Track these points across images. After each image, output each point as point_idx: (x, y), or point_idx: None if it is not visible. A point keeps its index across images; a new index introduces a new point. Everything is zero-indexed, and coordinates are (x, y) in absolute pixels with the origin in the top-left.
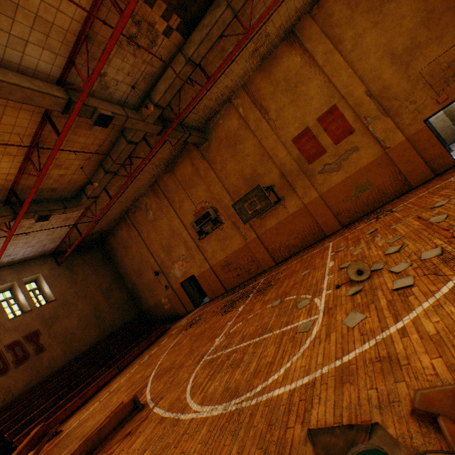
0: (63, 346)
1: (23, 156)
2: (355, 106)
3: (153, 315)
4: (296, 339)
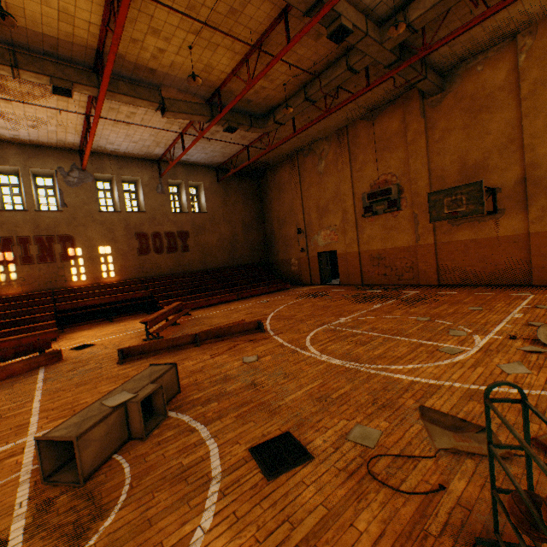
0: (201, 255)
1: (242, 56)
2: None
3: (277, 269)
4: (435, 354)
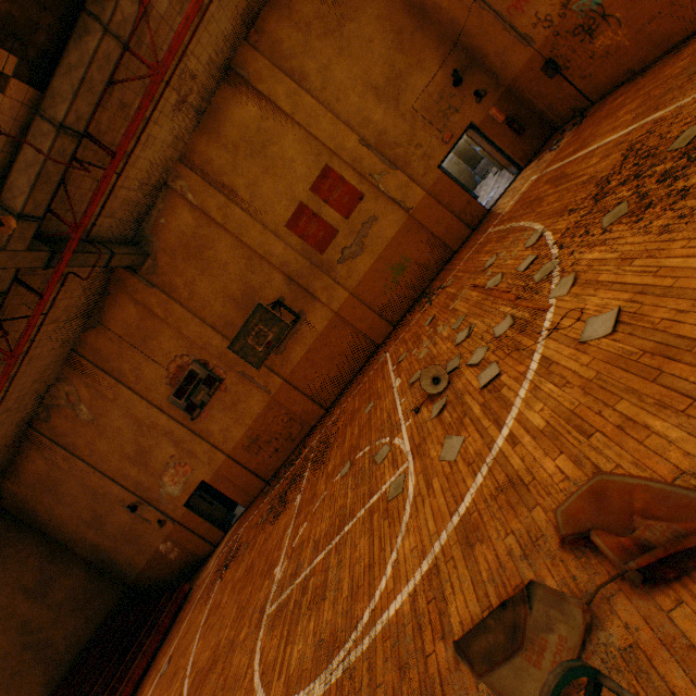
0: None
1: None
2: (354, 163)
3: (152, 582)
4: (392, 511)
